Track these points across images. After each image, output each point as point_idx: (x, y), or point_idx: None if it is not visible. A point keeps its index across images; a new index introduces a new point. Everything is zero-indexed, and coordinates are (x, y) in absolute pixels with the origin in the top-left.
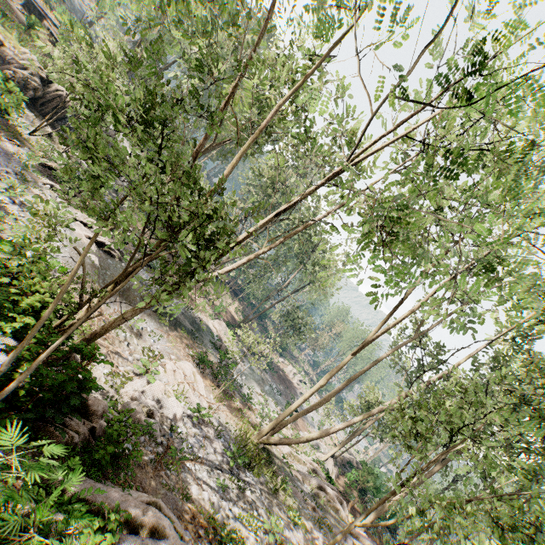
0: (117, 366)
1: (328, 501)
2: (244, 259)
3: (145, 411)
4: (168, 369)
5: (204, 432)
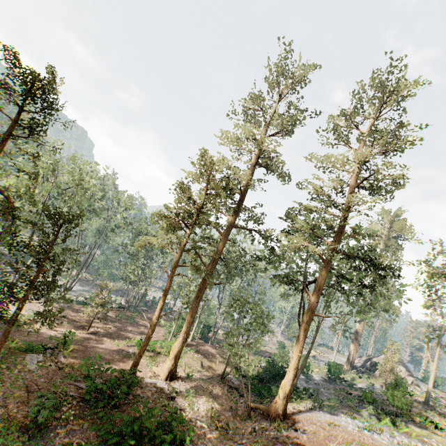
0: None
1: None
2: None
3: None
4: None
5: None
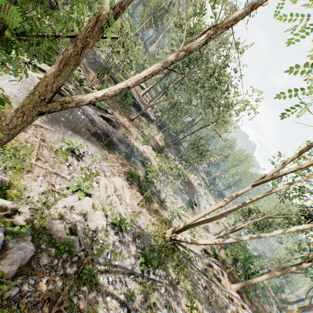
0: (54, 185)
1: (214, 274)
2: (147, 73)
3: (69, 227)
4: (101, 184)
5: (125, 236)
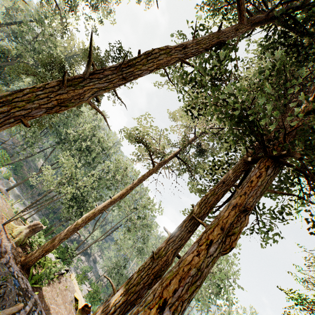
0: None
1: None
2: None
3: None
4: None
5: None
